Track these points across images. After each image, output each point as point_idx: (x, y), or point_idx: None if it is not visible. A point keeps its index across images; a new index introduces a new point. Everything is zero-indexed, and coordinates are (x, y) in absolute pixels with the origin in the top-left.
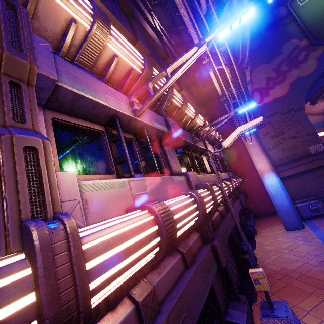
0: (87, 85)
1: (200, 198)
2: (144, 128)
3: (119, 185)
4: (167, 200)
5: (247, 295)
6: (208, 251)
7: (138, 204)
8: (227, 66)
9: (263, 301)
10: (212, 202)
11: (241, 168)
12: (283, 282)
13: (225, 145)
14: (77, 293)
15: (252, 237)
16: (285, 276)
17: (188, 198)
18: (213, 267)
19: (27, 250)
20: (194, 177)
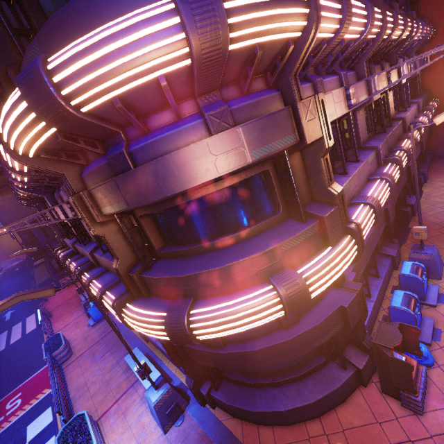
0: (328, 109)
1: (393, 181)
2: (350, 113)
3: (346, 187)
4: (372, 191)
5: (398, 239)
6: (382, 214)
7: (353, 196)
8: None
9: (416, 244)
10: (399, 176)
11: (443, 84)
12: (438, 232)
13: (437, 122)
14: (362, 245)
15: (419, 186)
16: (443, 227)
17: (384, 184)
18: (383, 224)
19: (350, 234)
20: (384, 148)
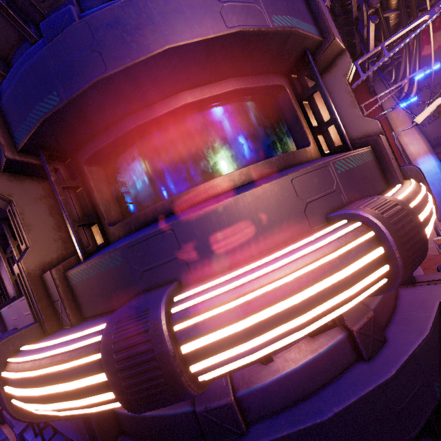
0: None
1: None
2: None
3: None
4: None
5: None
6: None
7: None
8: (398, 11)
9: None
10: None
11: None
12: None
13: (418, 121)
14: None
15: None
16: None
17: None
18: None
19: (411, 178)
20: None
